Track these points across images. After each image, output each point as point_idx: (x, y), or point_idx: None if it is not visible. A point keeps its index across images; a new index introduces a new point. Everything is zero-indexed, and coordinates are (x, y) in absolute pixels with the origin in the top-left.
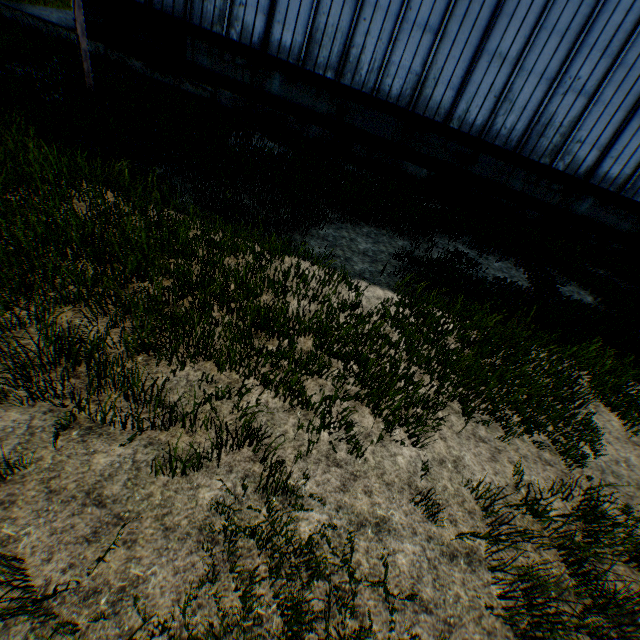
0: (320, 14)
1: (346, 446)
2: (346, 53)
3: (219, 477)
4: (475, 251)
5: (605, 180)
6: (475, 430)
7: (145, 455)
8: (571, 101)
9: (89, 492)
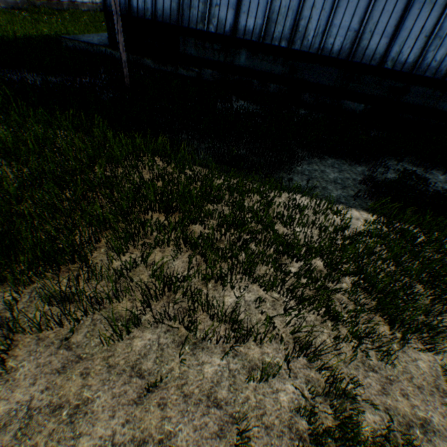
0: None
1: (374, 352)
2: (296, 25)
3: (289, 382)
4: (419, 168)
5: None
6: None
7: (235, 364)
8: None
9: (208, 395)
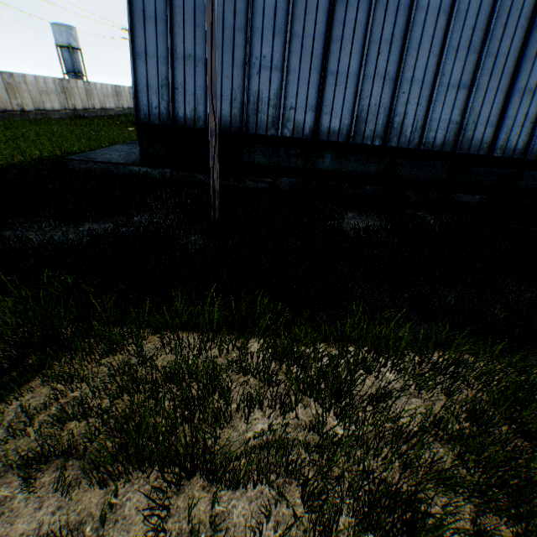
0: (362, 98)
1: None
2: (390, 122)
3: None
4: None
5: None
6: None
7: None
8: None
9: None
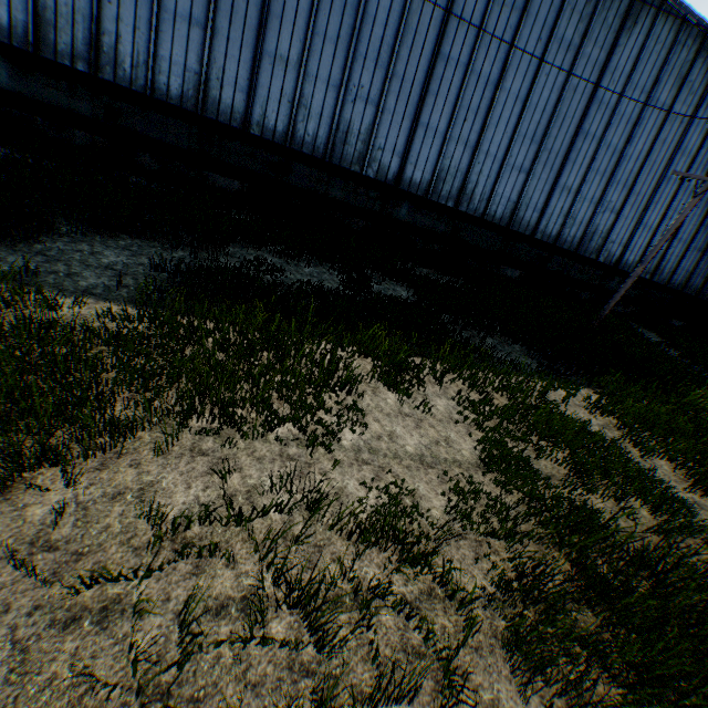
0: None
1: None
2: (96, 41)
3: None
4: (285, 259)
5: (413, 185)
6: (196, 444)
7: None
8: (362, 109)
9: None
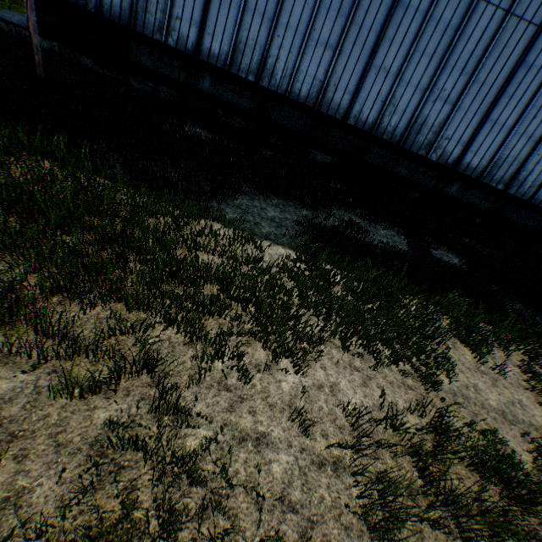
0: (242, 30)
1: (237, 374)
2: (264, 61)
3: (116, 400)
4: (366, 221)
5: (468, 169)
6: (351, 361)
7: (48, 381)
8: (440, 107)
9: None
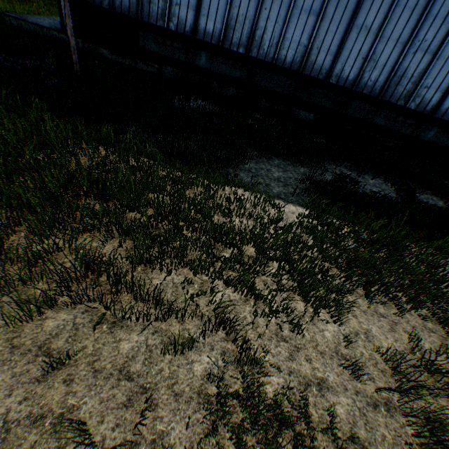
0: (233, 7)
1: (288, 326)
2: (253, 34)
3: (205, 354)
4: (354, 172)
5: (446, 114)
6: (376, 308)
7: (153, 340)
8: (419, 58)
9: (120, 370)
